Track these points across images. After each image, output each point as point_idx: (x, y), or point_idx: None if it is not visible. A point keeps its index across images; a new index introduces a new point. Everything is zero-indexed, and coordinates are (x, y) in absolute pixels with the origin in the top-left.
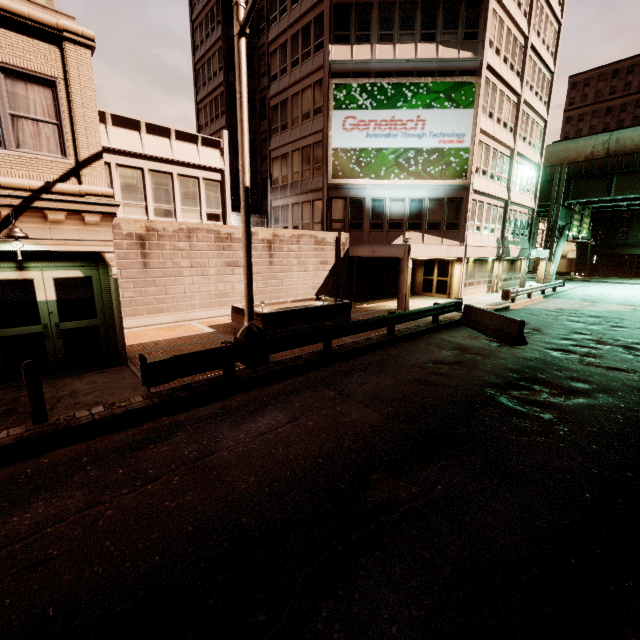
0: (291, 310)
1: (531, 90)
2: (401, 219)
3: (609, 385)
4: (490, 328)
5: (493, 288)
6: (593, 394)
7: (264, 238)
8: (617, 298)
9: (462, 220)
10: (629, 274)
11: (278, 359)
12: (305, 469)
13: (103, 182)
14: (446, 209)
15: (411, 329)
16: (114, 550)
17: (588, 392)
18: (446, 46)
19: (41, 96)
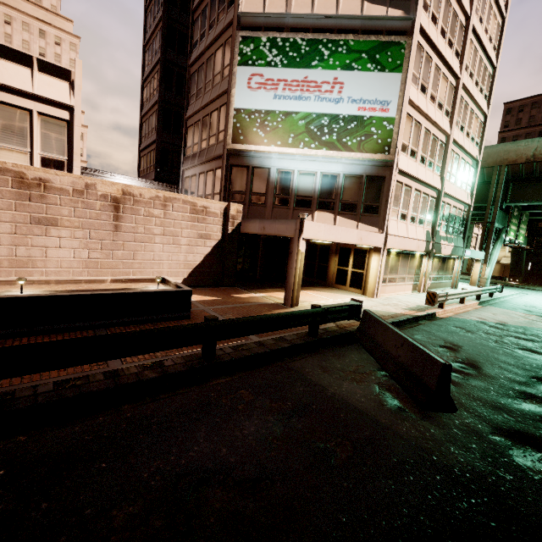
0: (47, 296)
1: (471, 77)
2: (310, 196)
3: None
4: (392, 360)
5: (420, 287)
6: None
7: (107, 194)
8: None
9: (383, 203)
10: None
11: None
12: None
13: None
14: (364, 188)
15: (262, 345)
16: None
17: None
18: (373, 2)
19: None
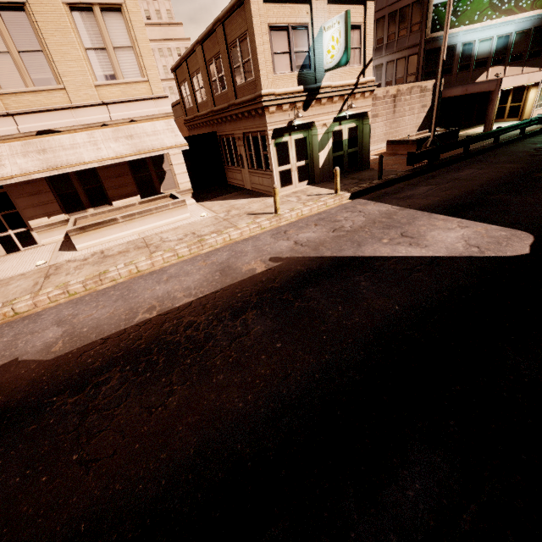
0: (430, 136)
1: None
2: (487, 57)
3: None
4: None
5: None
6: None
7: (392, 94)
8: None
9: None
10: None
11: (441, 158)
12: (503, 175)
13: (371, 74)
14: (531, 39)
15: (506, 139)
16: (462, 188)
17: None
18: None
19: (356, 35)
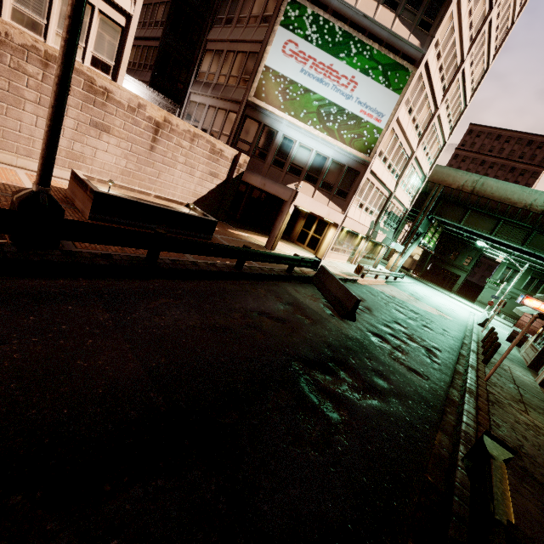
0: (140, 202)
1: (447, 109)
2: (302, 167)
3: (404, 389)
4: (332, 295)
5: (353, 260)
6: (388, 397)
7: (152, 117)
8: (433, 302)
9: (352, 192)
10: (445, 286)
11: (77, 249)
12: None
13: None
14: (343, 176)
15: (263, 270)
16: None
17: (384, 393)
18: (402, 22)
19: None
